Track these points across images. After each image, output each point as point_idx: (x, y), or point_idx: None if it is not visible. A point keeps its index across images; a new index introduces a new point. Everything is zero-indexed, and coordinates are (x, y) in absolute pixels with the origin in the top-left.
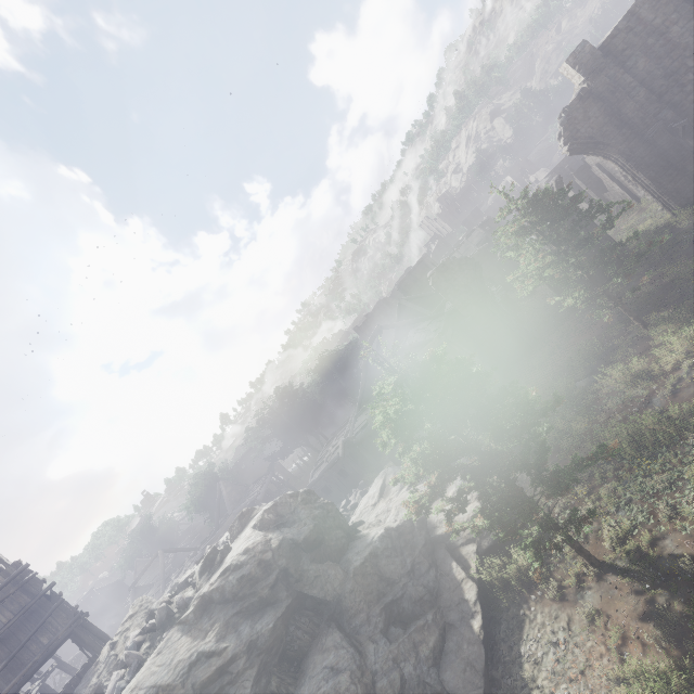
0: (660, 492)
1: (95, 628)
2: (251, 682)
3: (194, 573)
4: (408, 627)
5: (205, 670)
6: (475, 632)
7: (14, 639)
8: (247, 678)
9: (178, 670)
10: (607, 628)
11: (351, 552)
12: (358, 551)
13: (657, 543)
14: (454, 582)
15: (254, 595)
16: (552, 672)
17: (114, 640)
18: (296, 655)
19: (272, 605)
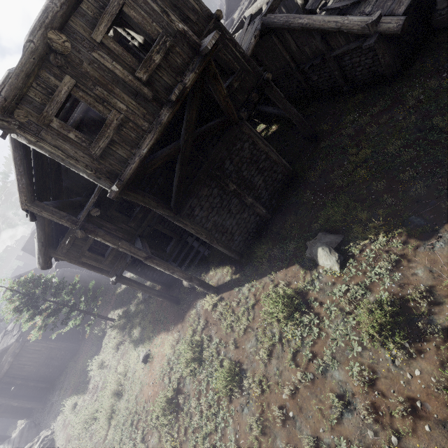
0: None
1: None
2: None
3: None
4: None
5: None
6: None
7: None
8: None
9: None
10: None
11: None
12: None
13: None
14: None
15: None
16: None
17: None
18: None
19: None
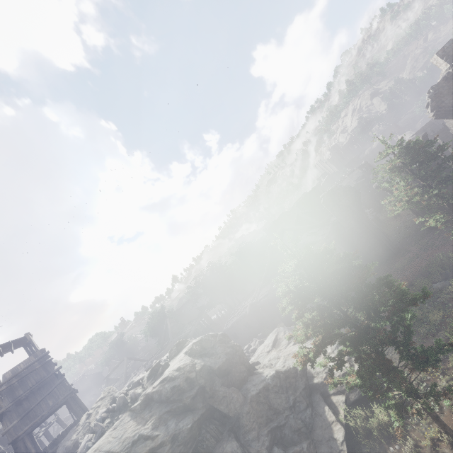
0: None
1: (80, 401)
2: None
3: (144, 377)
4: (287, 449)
5: (142, 448)
6: None
7: (34, 398)
8: None
9: (125, 444)
10: None
11: (250, 383)
12: (255, 383)
13: None
14: (326, 422)
15: (180, 401)
16: None
17: (90, 412)
18: (204, 452)
19: (192, 411)
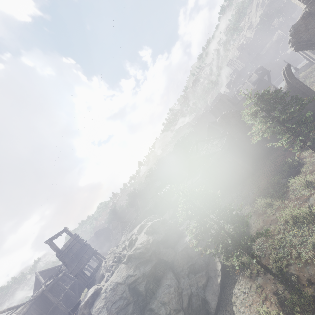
0: (297, 245)
1: (100, 254)
2: (144, 285)
3: (126, 245)
4: (196, 274)
5: (130, 280)
6: (218, 282)
7: (78, 256)
8: (143, 284)
9: (123, 279)
10: (262, 293)
11: (178, 244)
12: (180, 245)
13: (288, 266)
14: (214, 262)
15: (144, 258)
16: (240, 302)
17: (106, 260)
18: (158, 278)
19: (150, 262)
